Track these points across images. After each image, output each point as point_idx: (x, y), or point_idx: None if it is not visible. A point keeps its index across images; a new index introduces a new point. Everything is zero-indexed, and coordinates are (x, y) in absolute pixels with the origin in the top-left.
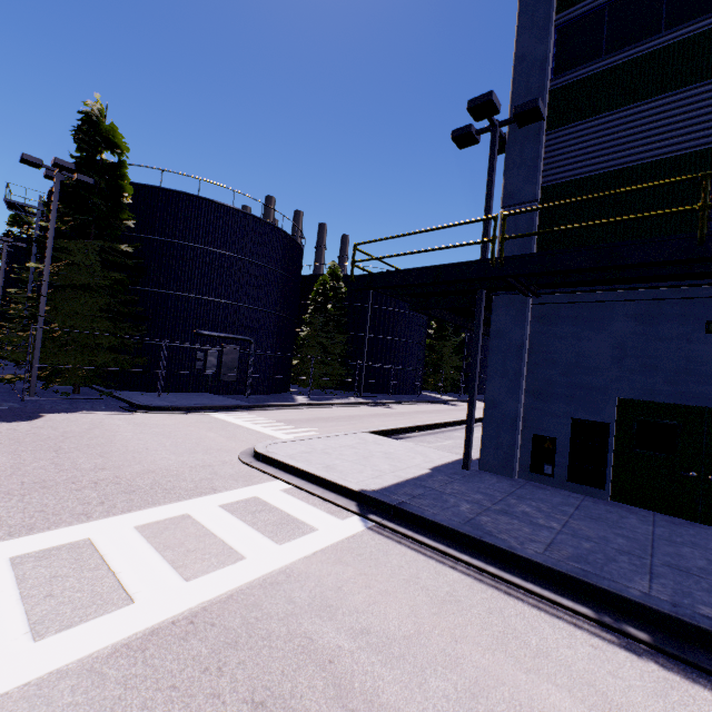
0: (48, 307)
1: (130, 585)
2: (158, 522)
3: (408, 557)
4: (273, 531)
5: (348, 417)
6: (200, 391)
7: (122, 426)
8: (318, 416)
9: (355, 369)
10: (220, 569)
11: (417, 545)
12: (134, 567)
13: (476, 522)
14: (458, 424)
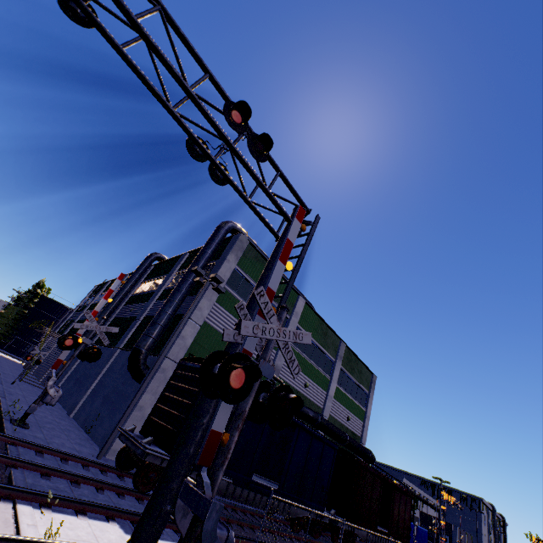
0: None
1: None
2: None
3: None
4: None
5: None
6: (21, 357)
7: None
8: None
9: None
10: None
11: None
12: None
13: None
14: None
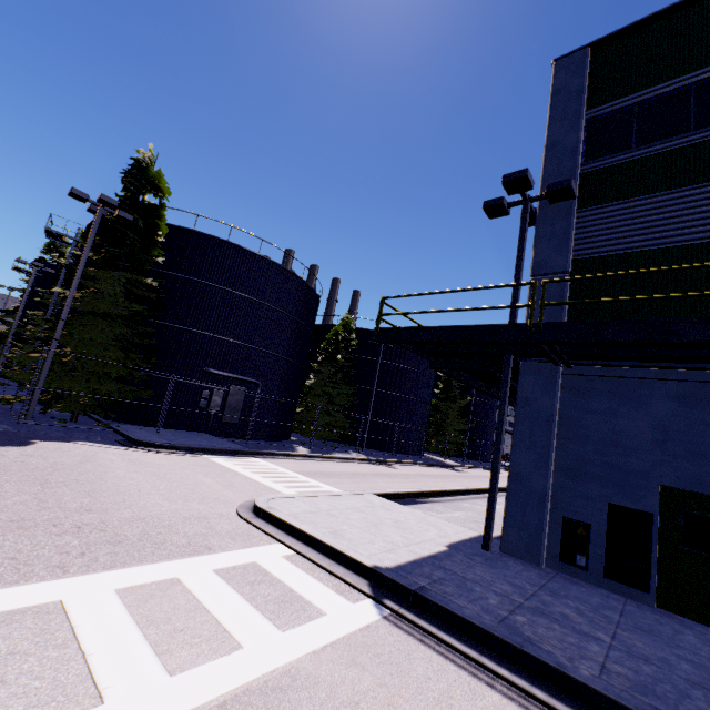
0: (64, 331)
1: (102, 675)
2: (143, 585)
3: (435, 665)
4: (274, 611)
5: (351, 474)
6: (200, 430)
7: (116, 462)
8: (320, 470)
9: (358, 423)
10: (212, 660)
11: (444, 648)
12: (108, 648)
13: (511, 622)
14: (467, 493)
